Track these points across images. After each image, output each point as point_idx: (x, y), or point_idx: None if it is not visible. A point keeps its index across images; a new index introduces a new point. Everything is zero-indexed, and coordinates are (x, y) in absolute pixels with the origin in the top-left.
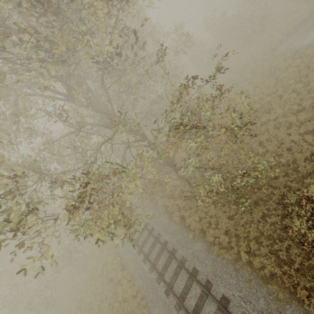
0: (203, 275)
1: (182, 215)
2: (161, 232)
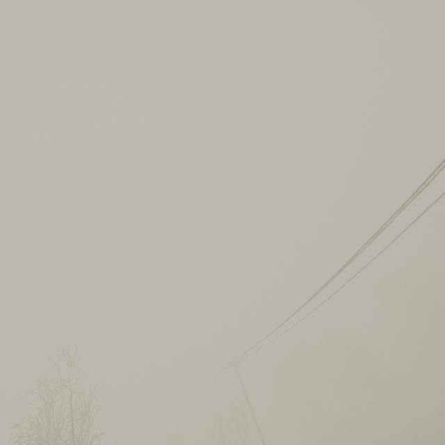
0: None
1: None
2: None
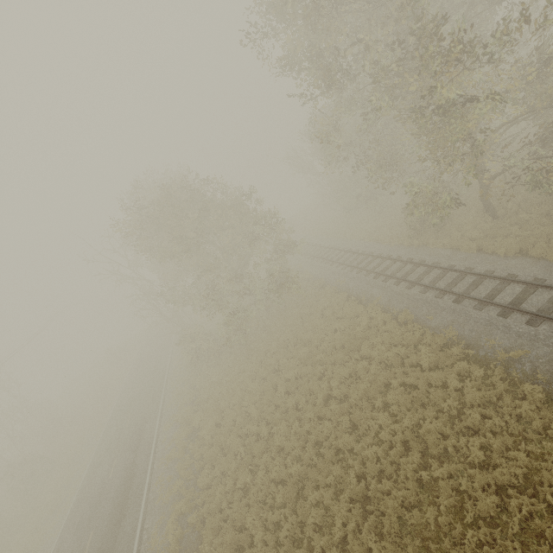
0: (528, 277)
1: (478, 247)
2: (440, 261)
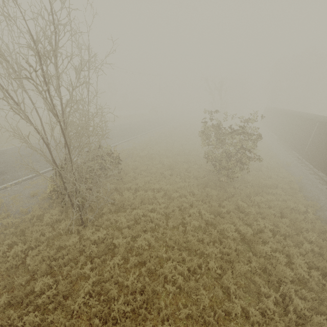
0: None
1: None
2: None
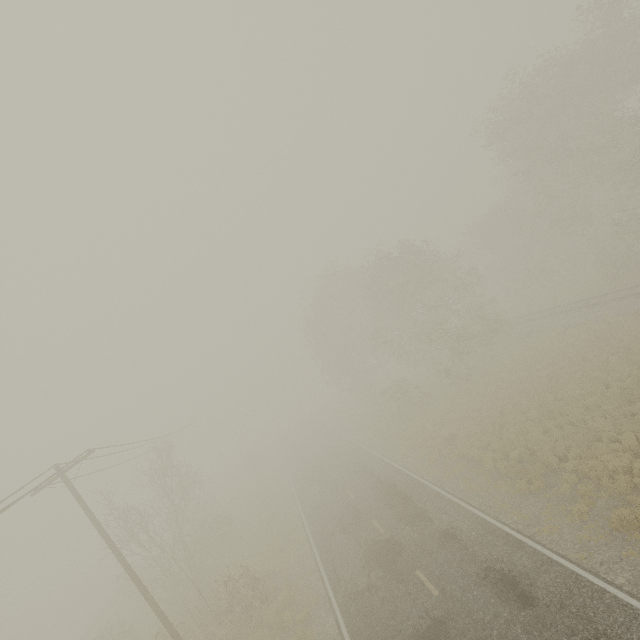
0: None
1: None
2: None
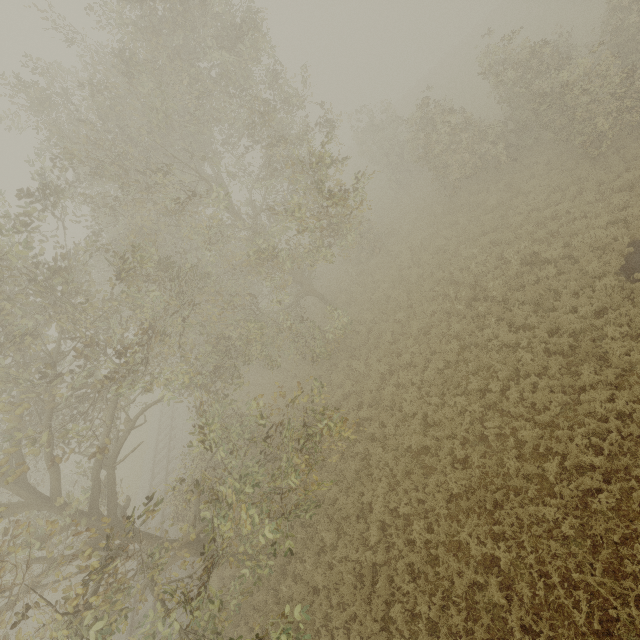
0: None
1: None
2: None
